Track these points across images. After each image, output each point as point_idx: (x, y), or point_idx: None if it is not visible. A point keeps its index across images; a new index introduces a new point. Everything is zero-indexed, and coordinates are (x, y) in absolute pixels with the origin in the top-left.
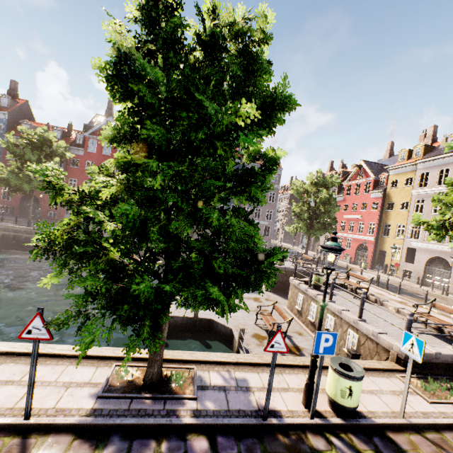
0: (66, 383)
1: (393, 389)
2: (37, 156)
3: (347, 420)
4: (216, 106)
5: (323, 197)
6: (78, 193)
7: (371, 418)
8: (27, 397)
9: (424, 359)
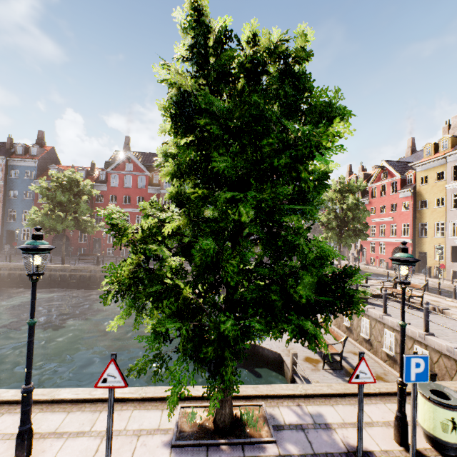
0: (136, 431)
1: None
2: (68, 196)
3: None
4: (311, 129)
5: (350, 203)
6: (142, 232)
7: None
8: (106, 452)
9: None
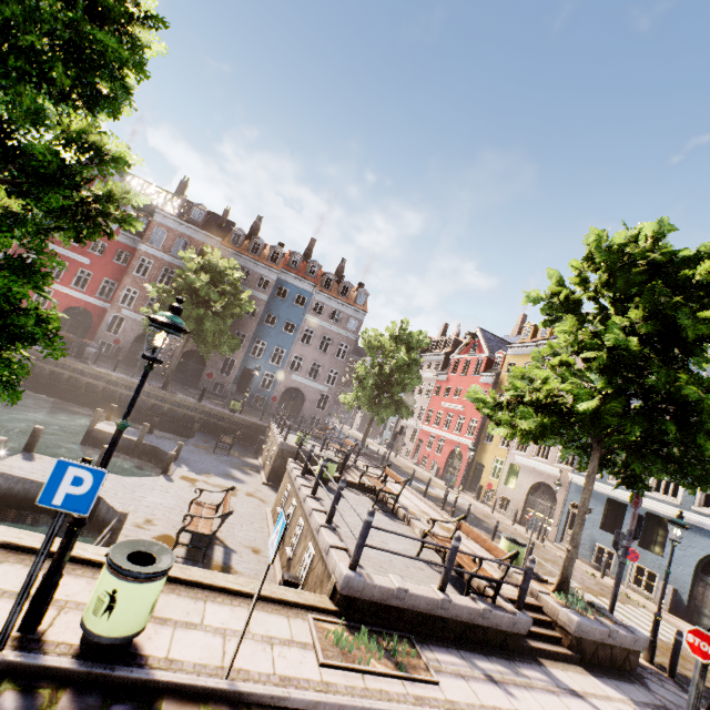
0: None
1: (274, 634)
2: None
3: (90, 664)
4: None
5: (401, 358)
6: None
7: (153, 670)
8: None
9: (377, 596)
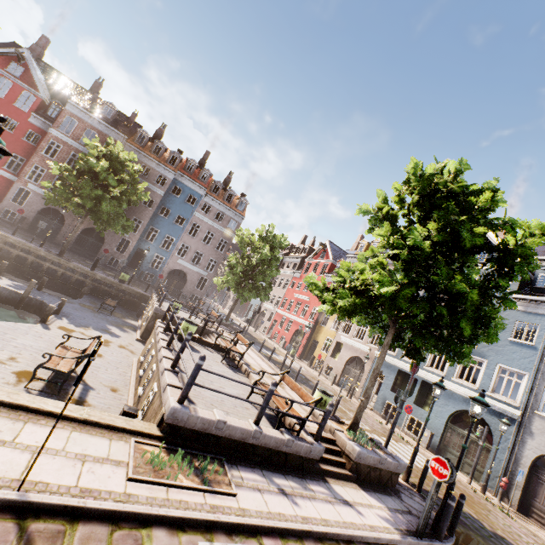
0: None
1: (90, 453)
2: None
3: None
4: None
5: (265, 254)
6: None
7: None
8: None
9: (199, 426)
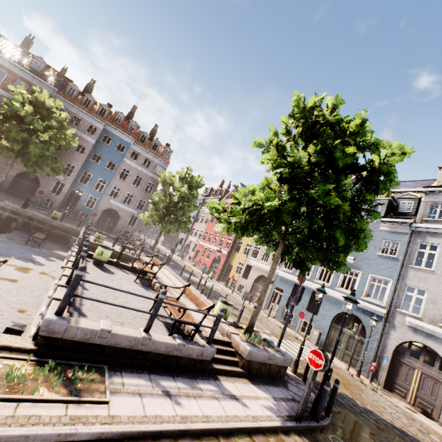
0: None
1: None
2: None
3: None
4: None
5: (183, 192)
6: None
7: None
8: None
9: (80, 336)
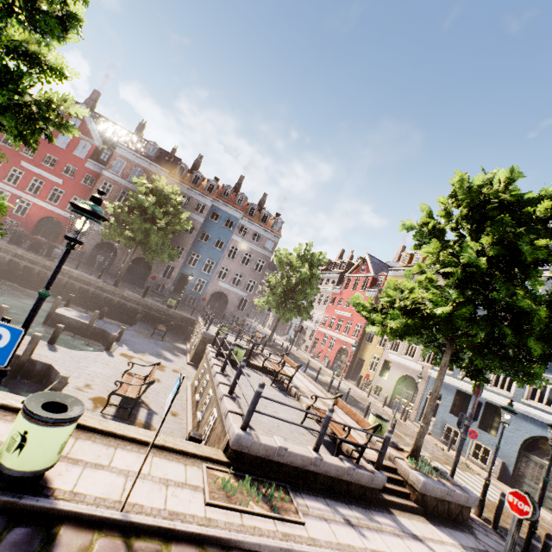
0: None
1: (171, 478)
2: None
3: (0, 492)
4: None
5: (304, 272)
6: None
7: (57, 500)
8: None
9: (262, 452)
